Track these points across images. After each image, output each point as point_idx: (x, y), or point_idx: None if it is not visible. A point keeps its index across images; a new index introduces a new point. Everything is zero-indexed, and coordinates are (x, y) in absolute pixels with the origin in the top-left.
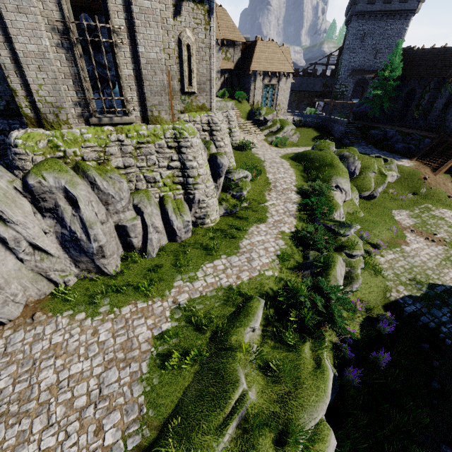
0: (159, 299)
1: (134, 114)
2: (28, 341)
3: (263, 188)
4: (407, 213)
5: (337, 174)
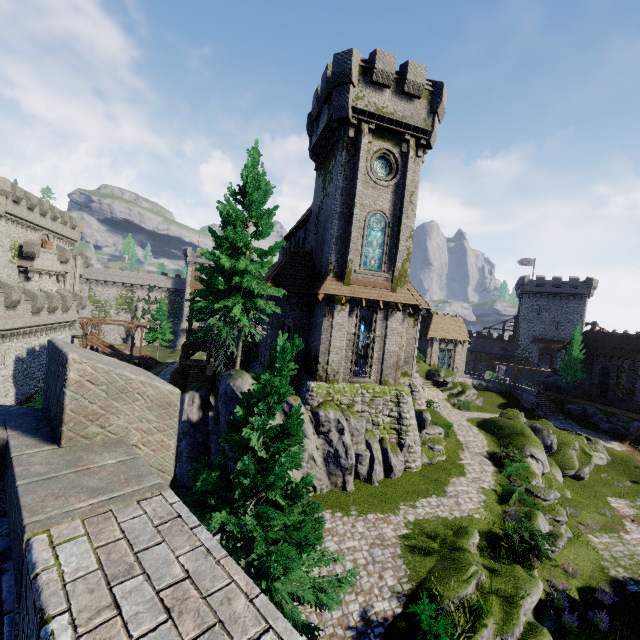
0: (392, 514)
1: (373, 378)
2: None
3: (455, 447)
4: (626, 502)
5: (530, 444)
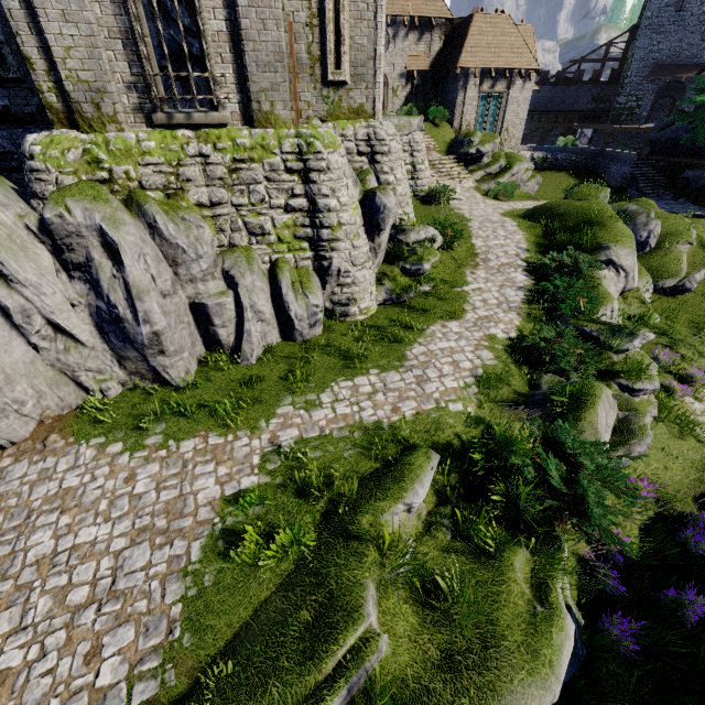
0: (246, 433)
1: (229, 107)
2: (30, 479)
3: (462, 263)
4: None
5: (610, 240)
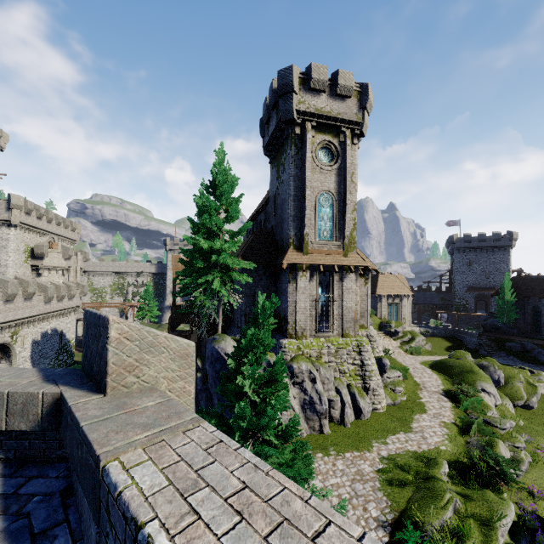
0: (367, 451)
1: (335, 332)
2: None
3: (414, 388)
4: None
5: (480, 379)
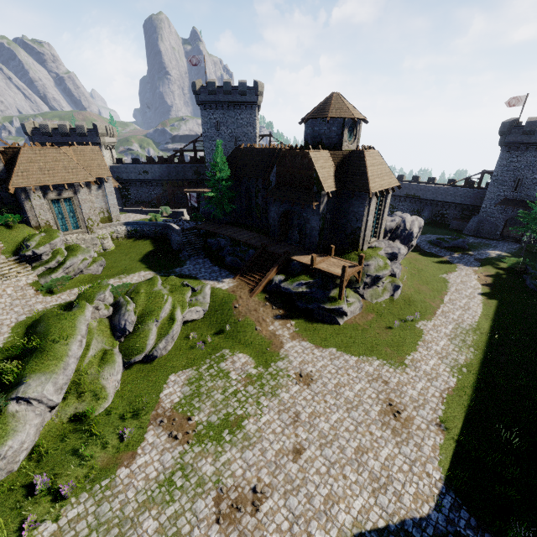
0: None
1: None
2: None
3: None
4: (187, 376)
5: (35, 370)
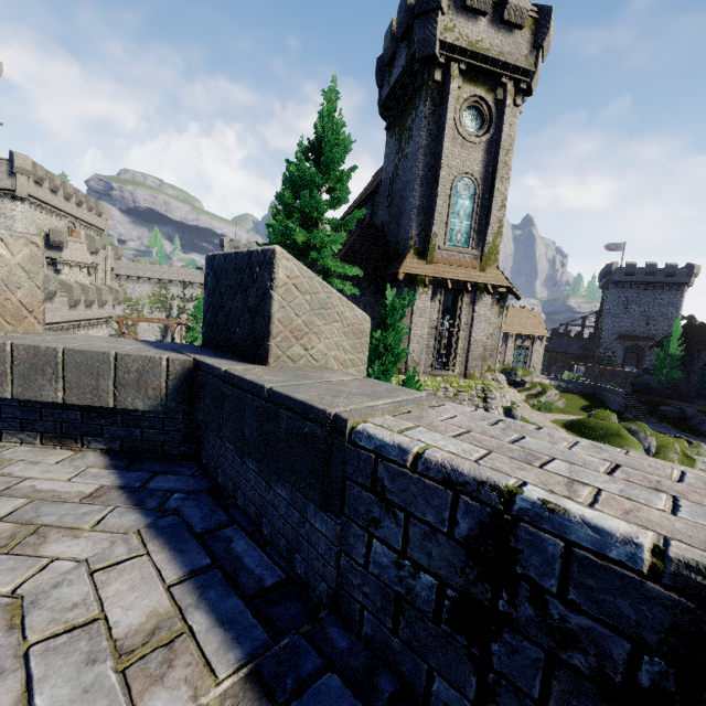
0: None
1: (456, 371)
2: None
3: None
4: None
5: (628, 445)
